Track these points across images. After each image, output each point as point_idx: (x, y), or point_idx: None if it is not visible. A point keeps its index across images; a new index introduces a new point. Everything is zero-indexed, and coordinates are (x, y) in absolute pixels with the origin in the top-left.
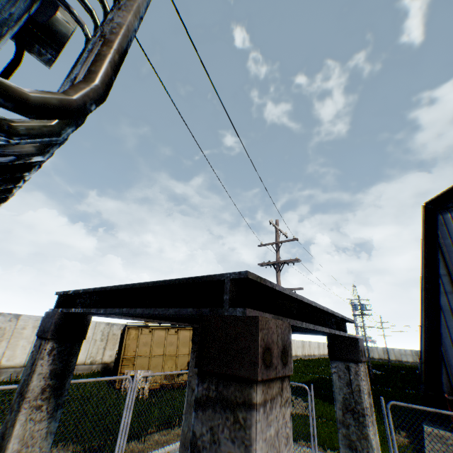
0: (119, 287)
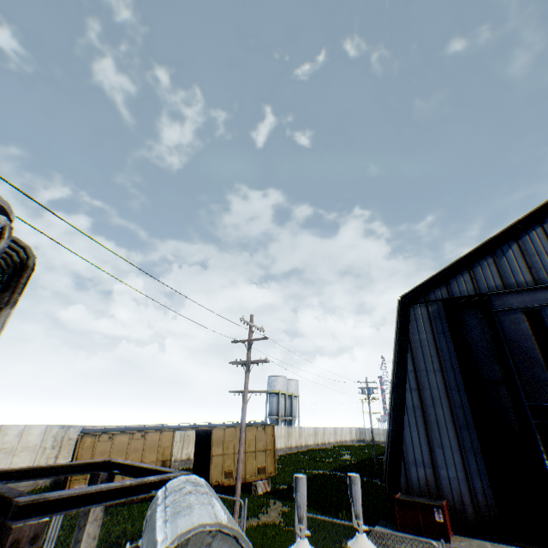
0: None
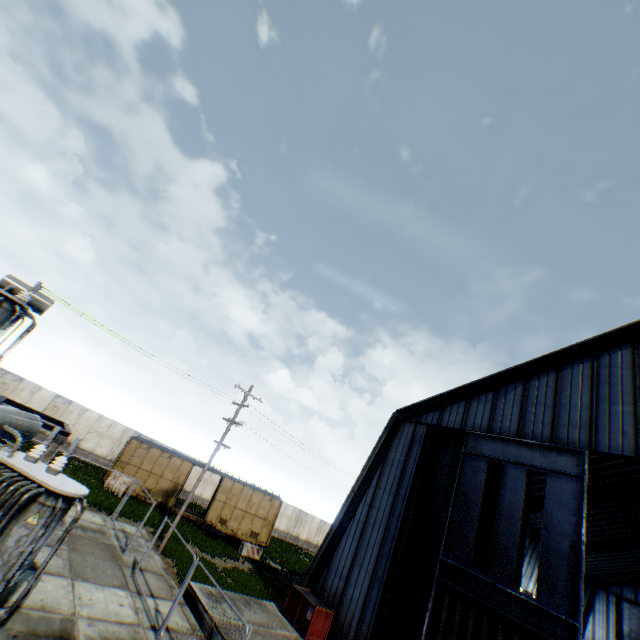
0: None
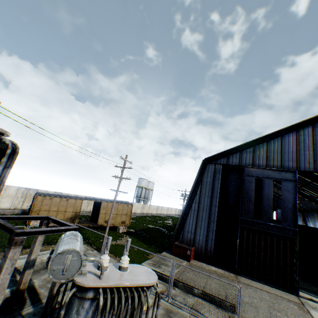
0: (2, 224)
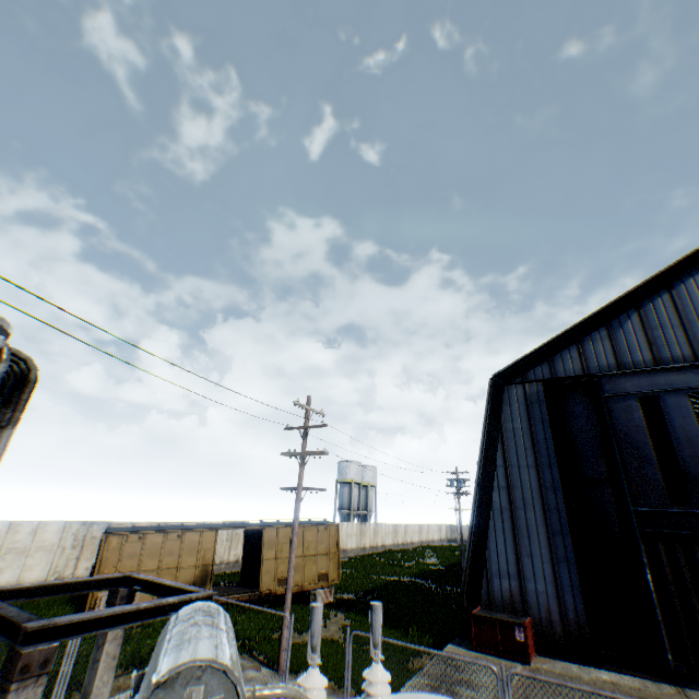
0: None
